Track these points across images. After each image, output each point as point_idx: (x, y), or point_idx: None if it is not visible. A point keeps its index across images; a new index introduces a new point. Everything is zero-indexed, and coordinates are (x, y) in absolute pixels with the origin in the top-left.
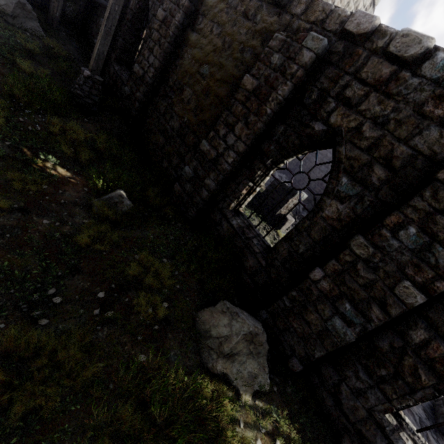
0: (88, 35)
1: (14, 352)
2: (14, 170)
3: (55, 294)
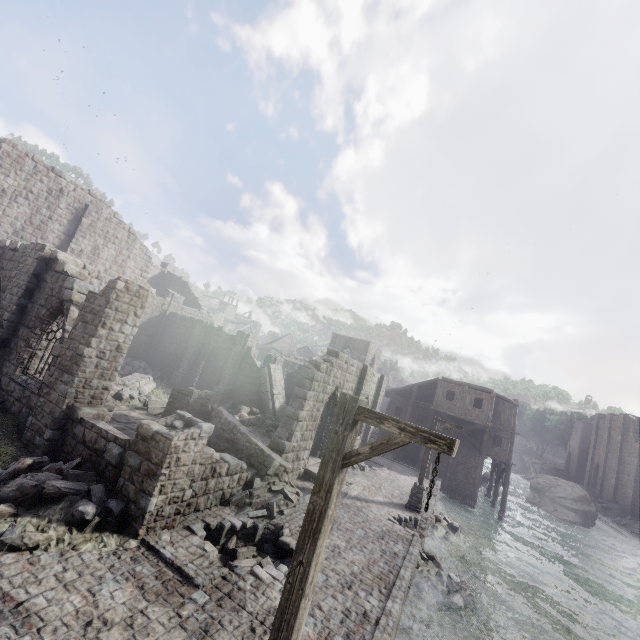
0: None
1: None
2: None
3: None
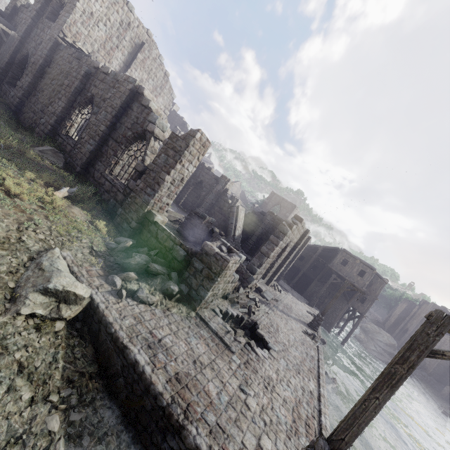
0: None
1: None
2: None
3: None
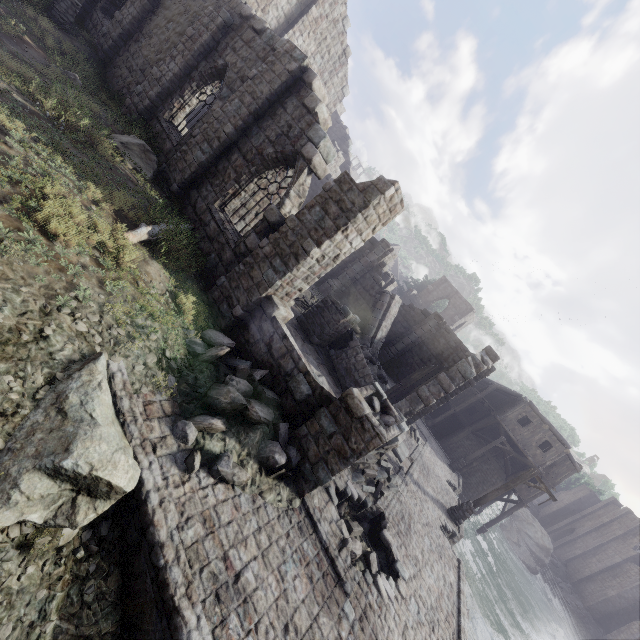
0: None
1: None
2: None
3: None
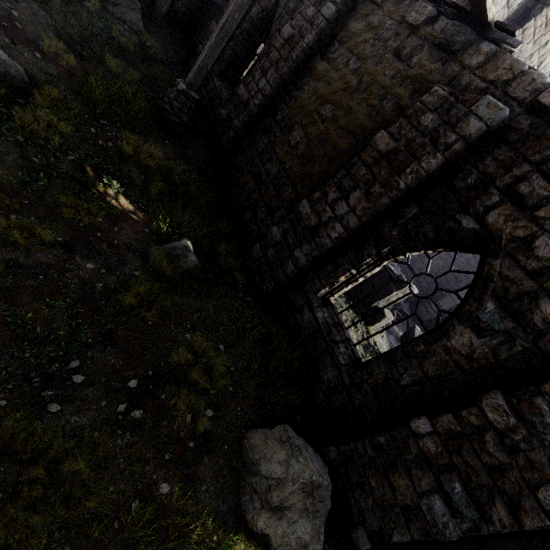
0: (193, 37)
1: (7, 448)
2: (70, 193)
3: (78, 368)
